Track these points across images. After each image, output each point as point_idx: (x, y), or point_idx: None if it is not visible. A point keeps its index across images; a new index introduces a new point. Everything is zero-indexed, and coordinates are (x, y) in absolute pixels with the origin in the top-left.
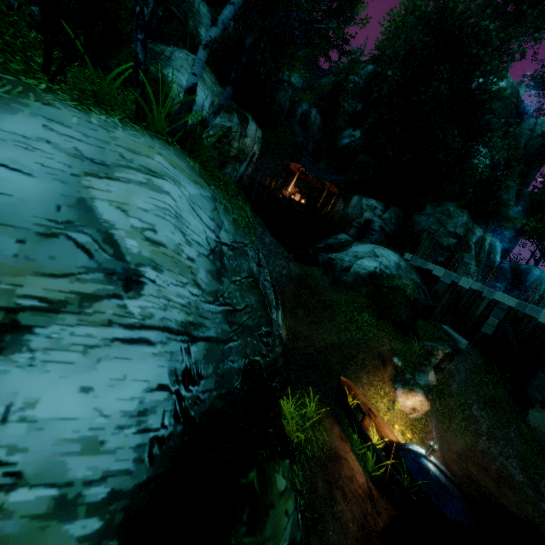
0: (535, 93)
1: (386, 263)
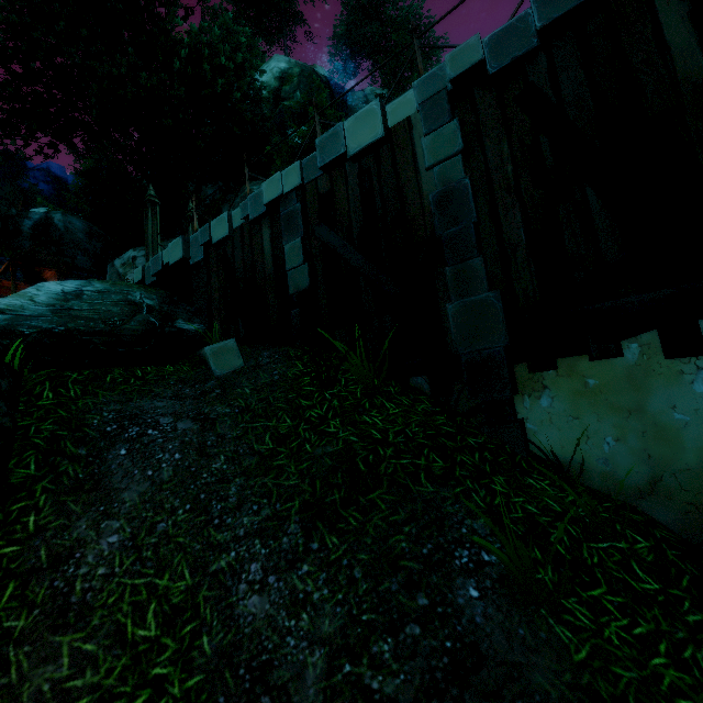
0: (350, 78)
1: (7, 302)
